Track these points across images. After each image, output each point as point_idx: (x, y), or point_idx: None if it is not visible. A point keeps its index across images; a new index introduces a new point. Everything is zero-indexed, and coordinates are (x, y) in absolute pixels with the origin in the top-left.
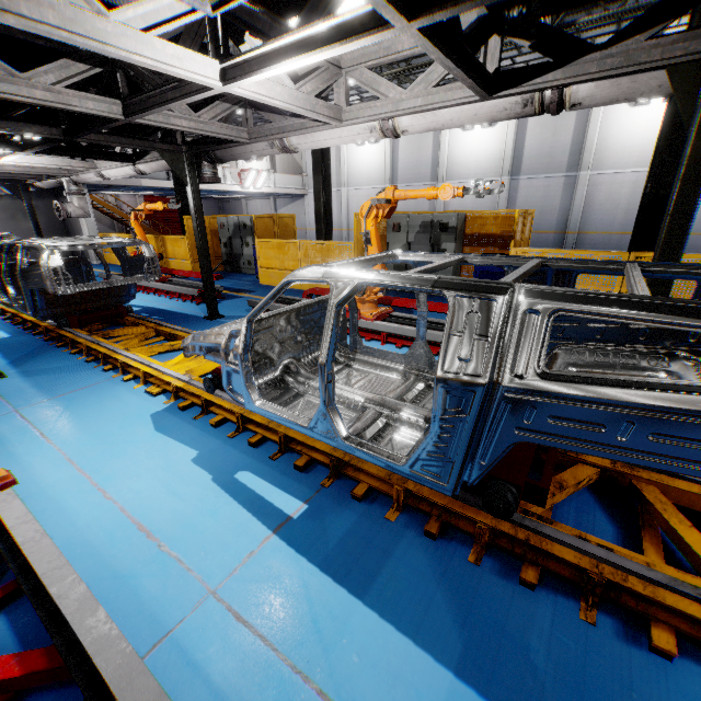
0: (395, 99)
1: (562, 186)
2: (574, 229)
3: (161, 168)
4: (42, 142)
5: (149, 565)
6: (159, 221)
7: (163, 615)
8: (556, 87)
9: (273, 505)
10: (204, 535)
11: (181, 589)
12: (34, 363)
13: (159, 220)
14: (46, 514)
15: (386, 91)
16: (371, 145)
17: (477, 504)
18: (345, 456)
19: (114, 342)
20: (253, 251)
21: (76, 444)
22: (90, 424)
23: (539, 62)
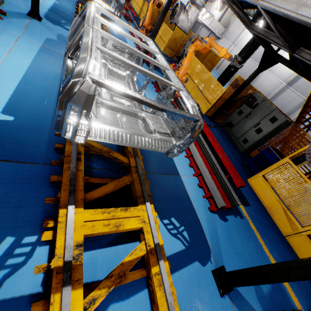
0: None
1: (298, 103)
2: None
3: None
4: None
5: None
6: None
7: None
8: None
9: (63, 11)
10: (51, 3)
11: None
12: None
13: None
14: None
15: None
16: None
17: None
18: None
19: None
20: None
21: None
22: None
23: None
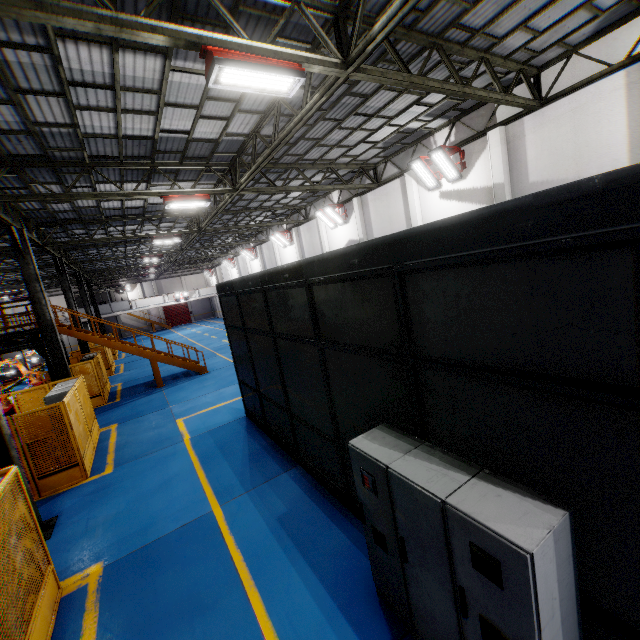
0: None
1: None
2: None
3: None
4: None
5: None
6: (172, 316)
7: None
8: None
9: None
10: None
11: None
12: None
13: (172, 315)
14: None
15: None
16: (235, 268)
17: None
18: None
19: None
20: None
21: None
22: None
23: None
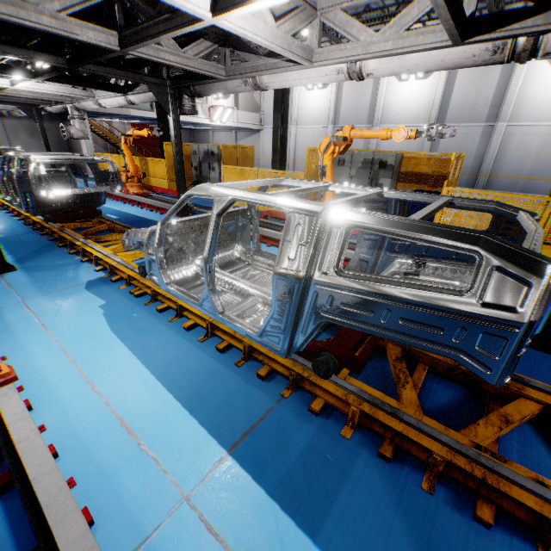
0: (366, 42)
1: (480, 134)
2: (486, 172)
3: (148, 99)
4: (49, 71)
5: (130, 463)
6: (142, 145)
7: (142, 518)
8: (533, 34)
9: (239, 412)
10: (178, 436)
11: (158, 492)
12: (40, 259)
13: (142, 144)
14: (42, 402)
15: (357, 34)
16: (319, 90)
17: (432, 435)
18: (304, 371)
19: (104, 245)
20: (218, 175)
21: (70, 336)
22: (83, 319)
23: (515, 9)
